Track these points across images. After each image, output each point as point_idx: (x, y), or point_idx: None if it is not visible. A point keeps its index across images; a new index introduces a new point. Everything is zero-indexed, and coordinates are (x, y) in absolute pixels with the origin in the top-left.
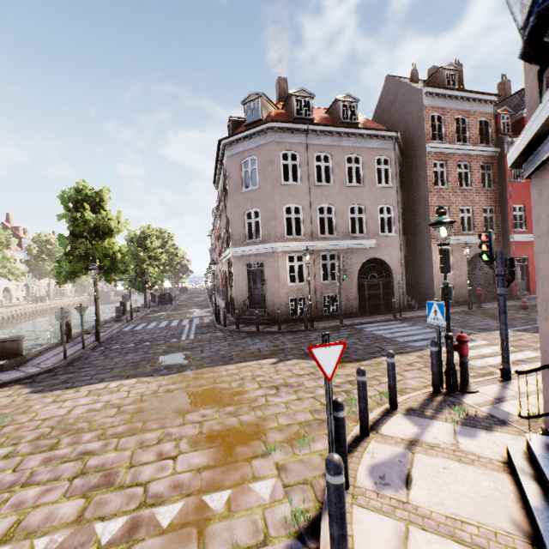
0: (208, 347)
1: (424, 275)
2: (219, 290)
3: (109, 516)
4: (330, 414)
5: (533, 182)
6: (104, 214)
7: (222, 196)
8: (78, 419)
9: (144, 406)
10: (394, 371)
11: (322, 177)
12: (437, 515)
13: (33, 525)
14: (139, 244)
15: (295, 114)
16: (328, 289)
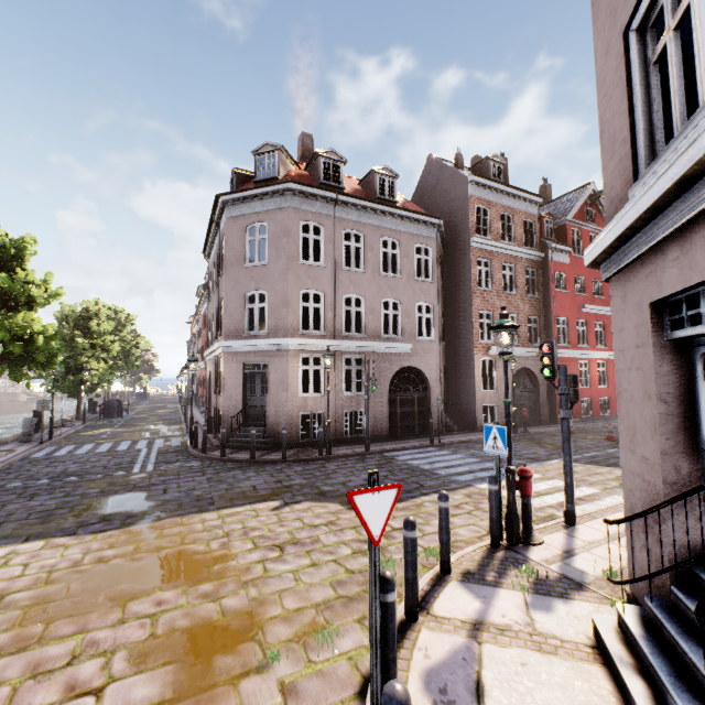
0: (175, 485)
1: (465, 391)
2: (197, 399)
3: None
4: (375, 599)
5: (613, 285)
6: (21, 274)
7: (215, 269)
8: None
9: (52, 591)
10: (448, 520)
11: (352, 260)
12: None
13: None
14: (78, 326)
15: (322, 178)
16: (352, 403)
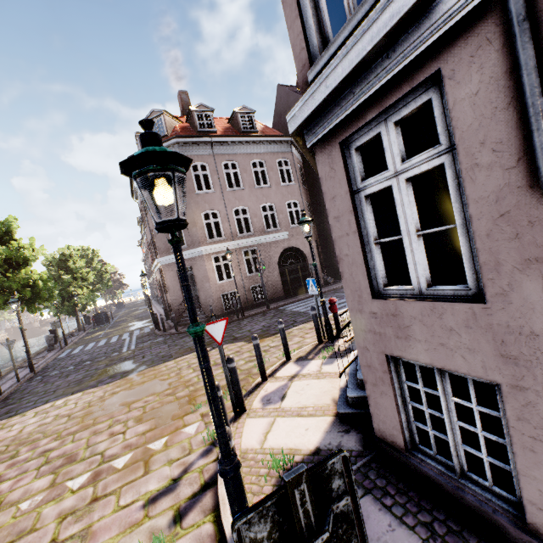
0: (149, 353)
1: (334, 255)
2: (158, 299)
3: (76, 476)
4: (225, 366)
5: None
6: (15, 244)
7: (142, 208)
8: (31, 433)
9: (93, 409)
10: (284, 334)
11: (233, 182)
12: (294, 408)
13: (15, 499)
14: (60, 267)
15: (198, 128)
16: (255, 280)
